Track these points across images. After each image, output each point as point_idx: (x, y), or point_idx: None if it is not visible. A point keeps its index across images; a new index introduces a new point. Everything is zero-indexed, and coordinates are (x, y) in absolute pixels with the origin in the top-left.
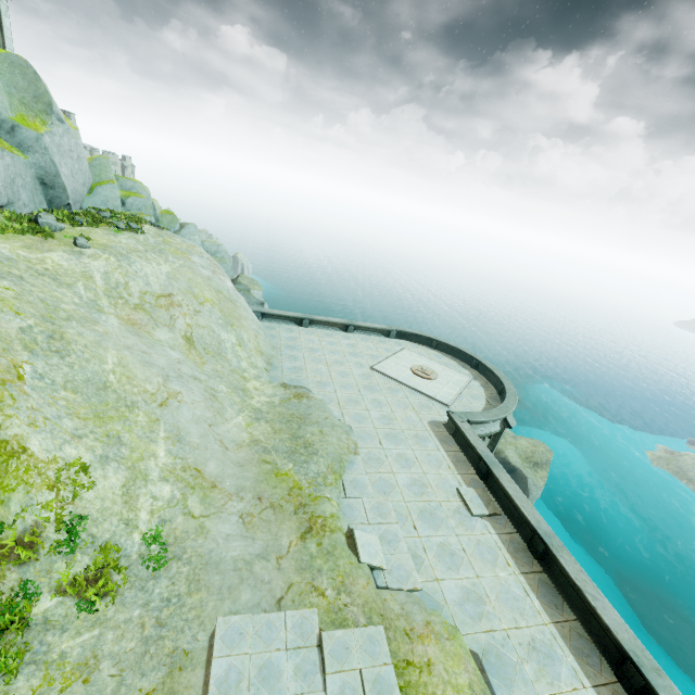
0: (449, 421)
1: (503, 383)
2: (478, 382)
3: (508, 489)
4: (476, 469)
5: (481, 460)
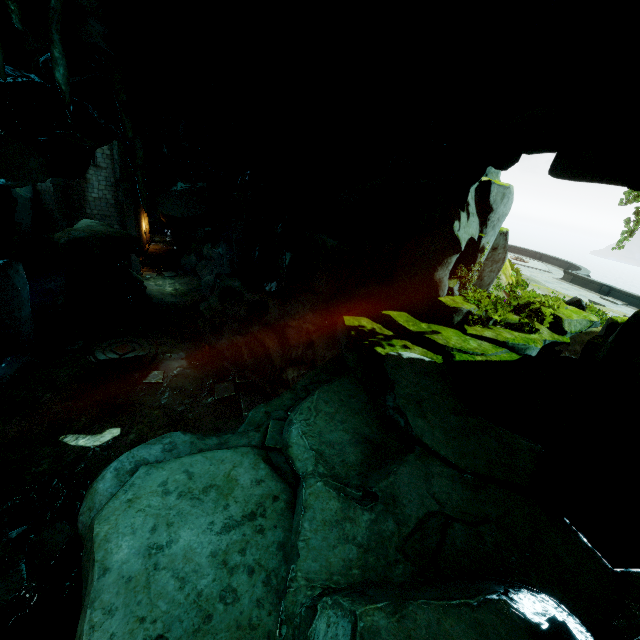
0: (565, 276)
1: (569, 262)
2: (549, 265)
3: (629, 292)
4: (598, 293)
5: (603, 286)
